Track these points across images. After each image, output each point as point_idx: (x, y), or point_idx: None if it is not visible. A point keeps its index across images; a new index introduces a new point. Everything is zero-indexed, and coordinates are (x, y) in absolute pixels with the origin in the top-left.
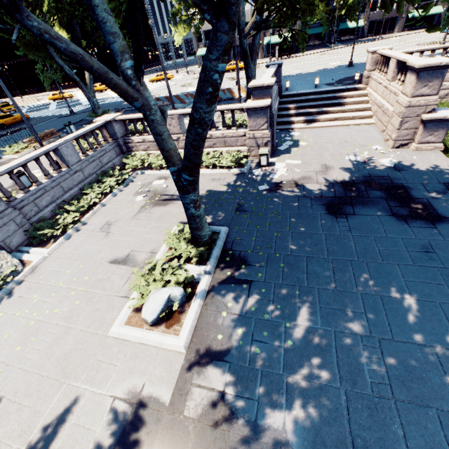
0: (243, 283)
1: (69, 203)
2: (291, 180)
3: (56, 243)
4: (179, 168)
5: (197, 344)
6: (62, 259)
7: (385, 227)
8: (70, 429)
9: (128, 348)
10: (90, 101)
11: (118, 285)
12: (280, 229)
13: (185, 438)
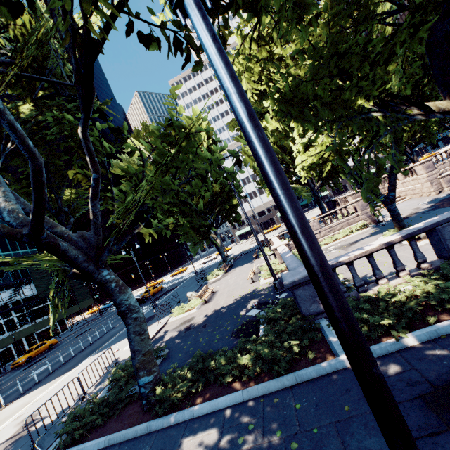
0: None
1: None
2: (407, 215)
3: None
4: (385, 195)
5: None
6: None
7: None
8: None
9: None
10: (222, 254)
11: None
12: (433, 216)
13: None
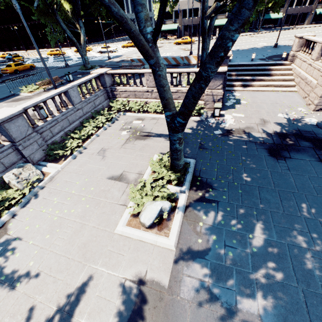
0: (212, 202)
1: (72, 132)
2: (238, 129)
3: (66, 161)
4: (174, 113)
5: (183, 244)
6: (72, 173)
7: (316, 169)
8: (95, 299)
9: (131, 243)
10: (82, 58)
11: (117, 195)
12: (235, 164)
13: (184, 314)
